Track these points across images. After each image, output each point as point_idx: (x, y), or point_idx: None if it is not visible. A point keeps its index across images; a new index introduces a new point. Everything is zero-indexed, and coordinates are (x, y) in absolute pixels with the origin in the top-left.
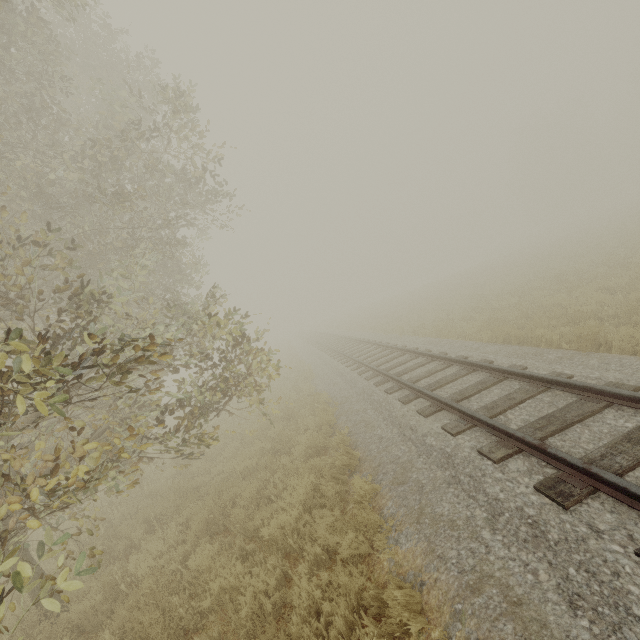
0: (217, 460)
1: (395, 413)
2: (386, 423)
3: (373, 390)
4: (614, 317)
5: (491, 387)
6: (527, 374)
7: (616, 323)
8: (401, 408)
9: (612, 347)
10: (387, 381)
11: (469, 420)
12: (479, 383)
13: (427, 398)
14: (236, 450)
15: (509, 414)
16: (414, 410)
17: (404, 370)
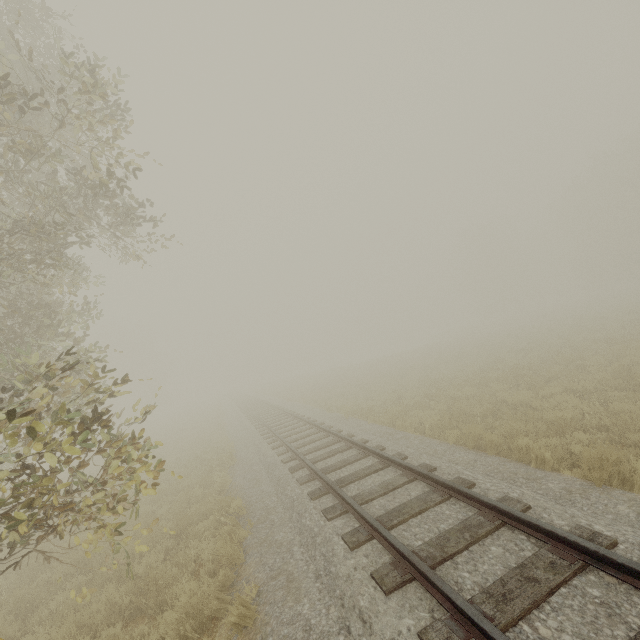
0: (33, 618)
1: (335, 567)
2: (319, 587)
3: (306, 506)
4: (598, 429)
5: (485, 538)
6: (545, 528)
7: (605, 438)
8: (345, 558)
9: (626, 479)
10: (327, 492)
11: (469, 628)
12: (465, 527)
13: (387, 545)
14: (72, 600)
15: (538, 622)
16: (366, 568)
17: (351, 476)
